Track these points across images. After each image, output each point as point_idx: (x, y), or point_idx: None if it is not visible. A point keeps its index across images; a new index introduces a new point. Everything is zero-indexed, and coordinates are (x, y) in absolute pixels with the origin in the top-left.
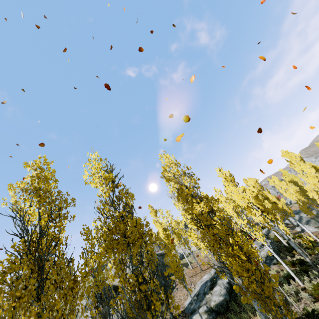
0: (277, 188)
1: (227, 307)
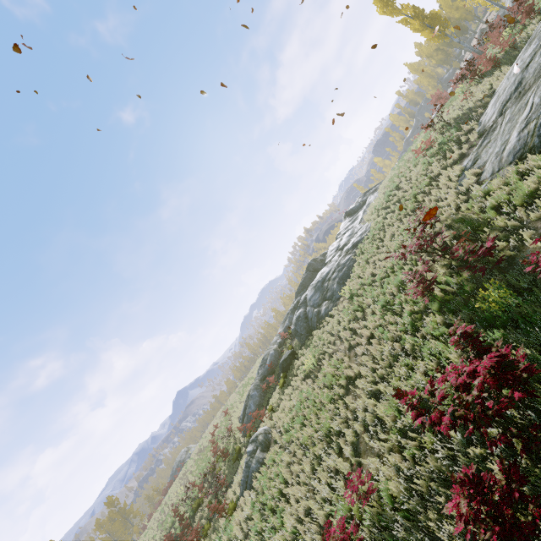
0: None
1: None
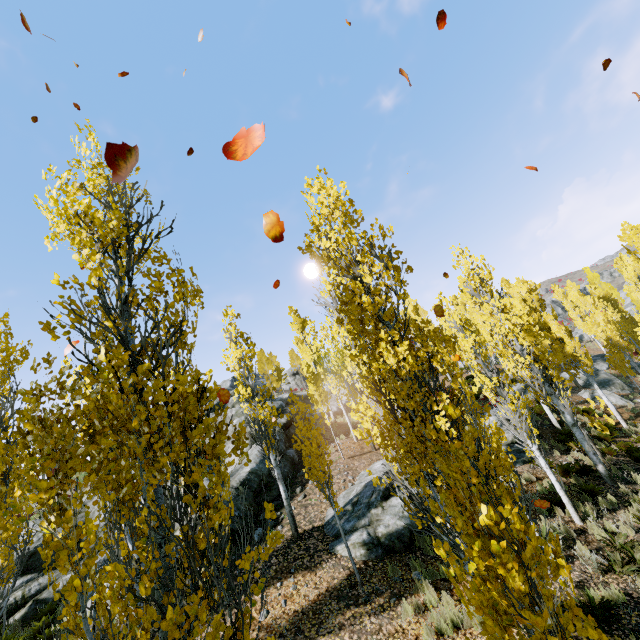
0: (567, 307)
1: (410, 543)
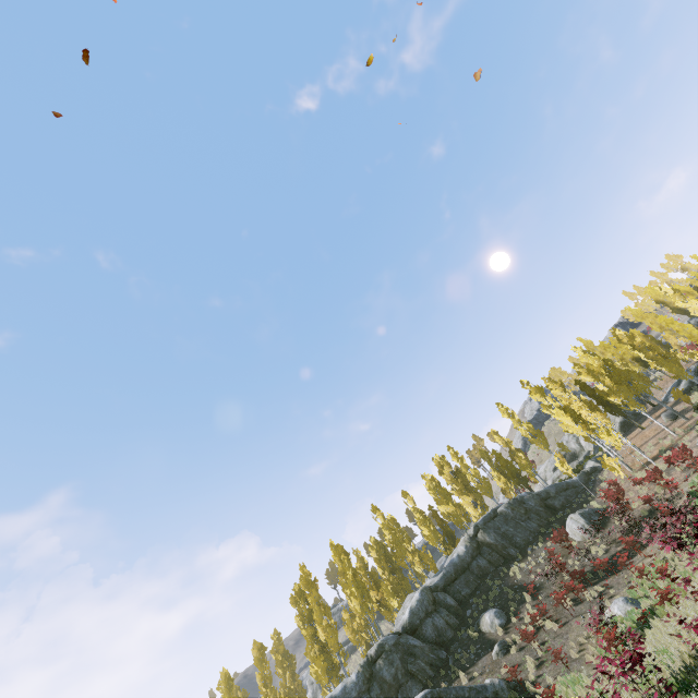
0: None
1: (690, 390)
